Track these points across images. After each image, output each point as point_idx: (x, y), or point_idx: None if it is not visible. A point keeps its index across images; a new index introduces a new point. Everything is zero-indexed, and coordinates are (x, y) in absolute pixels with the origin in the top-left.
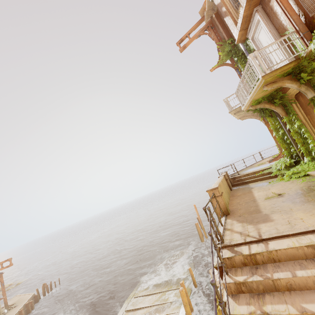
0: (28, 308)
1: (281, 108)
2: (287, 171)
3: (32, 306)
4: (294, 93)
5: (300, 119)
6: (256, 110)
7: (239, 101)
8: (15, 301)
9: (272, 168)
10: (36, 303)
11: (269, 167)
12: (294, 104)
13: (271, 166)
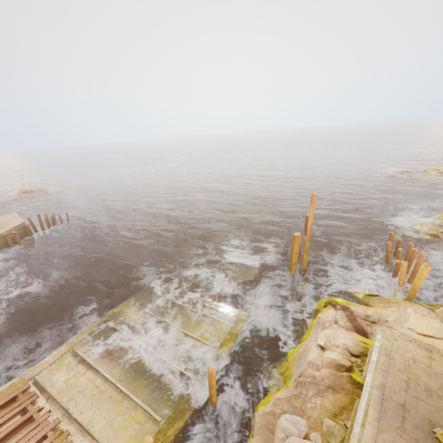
0: (7, 241)
1: None
2: None
3: (16, 239)
4: None
5: None
6: None
7: None
8: (1, 223)
9: None
10: (27, 235)
11: None
12: None
13: None
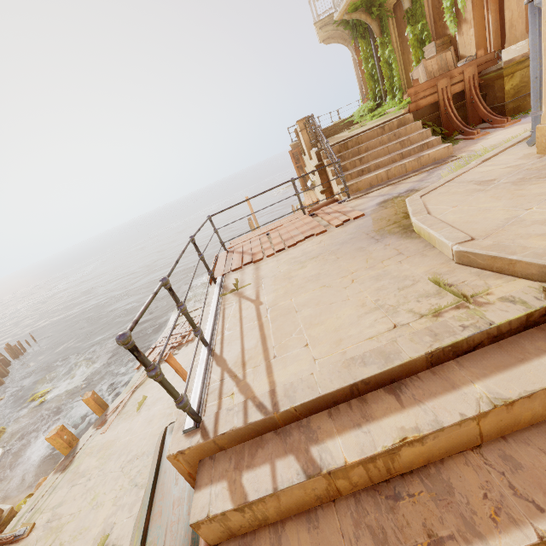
0: (1, 372)
1: (378, 23)
2: (369, 114)
3: (5, 370)
4: (393, 2)
5: (392, 43)
6: (348, 27)
7: (333, 3)
8: None
9: (354, 115)
10: (7, 368)
11: (351, 116)
12: (391, 18)
13: (353, 114)
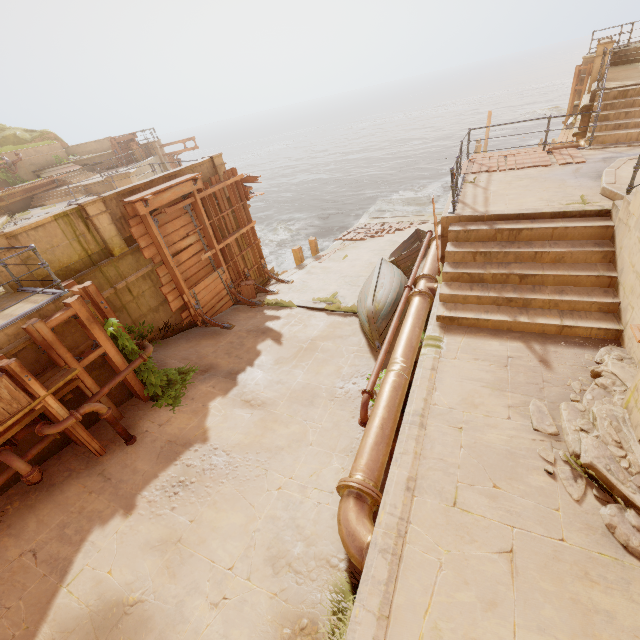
0: None
1: None
2: None
3: None
4: None
5: None
6: None
7: None
8: None
9: None
10: None
11: None
12: None
13: None
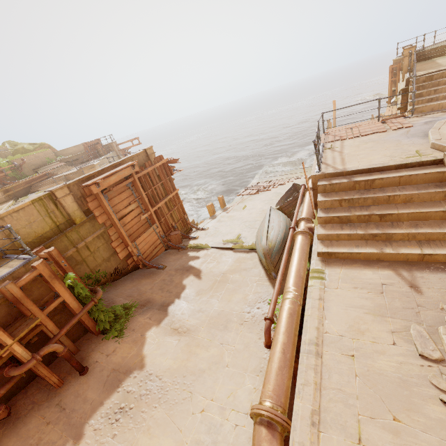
0: None
1: None
2: None
3: None
4: None
5: None
6: None
7: None
8: None
9: None
10: None
11: None
12: None
13: None
